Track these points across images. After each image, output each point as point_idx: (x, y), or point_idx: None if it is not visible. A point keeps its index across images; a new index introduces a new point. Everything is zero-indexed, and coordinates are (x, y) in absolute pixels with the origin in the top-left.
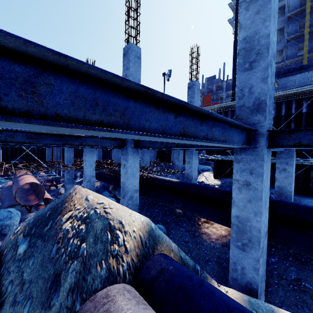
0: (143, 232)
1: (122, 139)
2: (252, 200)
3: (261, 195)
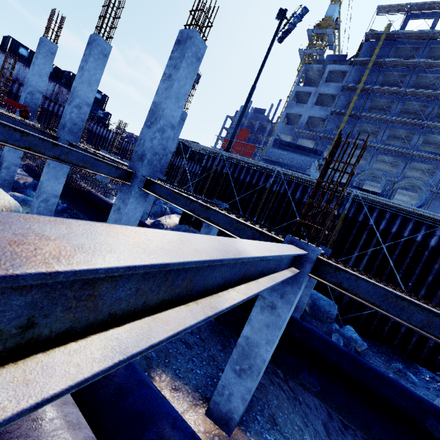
0: (7, 209)
1: (53, 135)
2: (117, 221)
3: (122, 218)
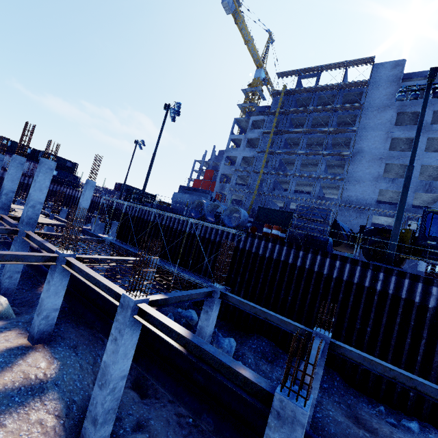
0: None
1: None
2: None
3: None
